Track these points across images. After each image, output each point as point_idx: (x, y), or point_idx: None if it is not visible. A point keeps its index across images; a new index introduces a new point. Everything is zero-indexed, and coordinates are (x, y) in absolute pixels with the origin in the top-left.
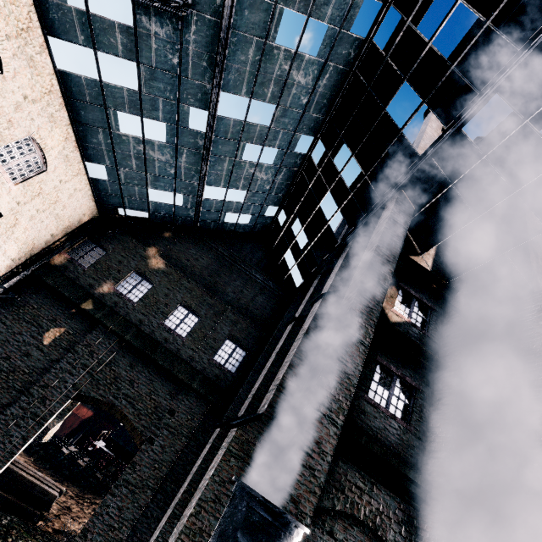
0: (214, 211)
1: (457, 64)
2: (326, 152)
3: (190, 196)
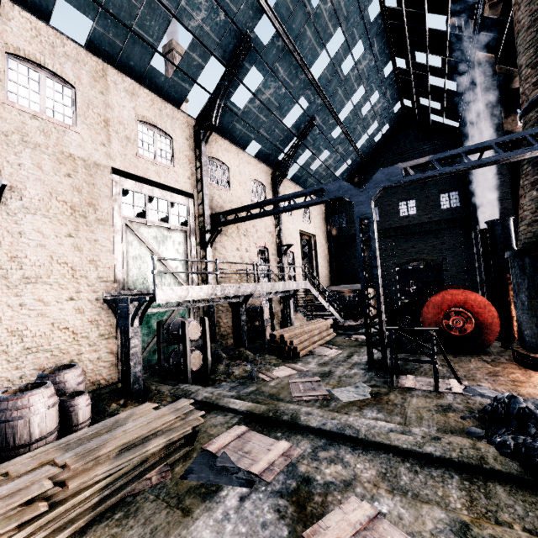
0: (367, 146)
1: None
2: (406, 61)
3: (352, 155)
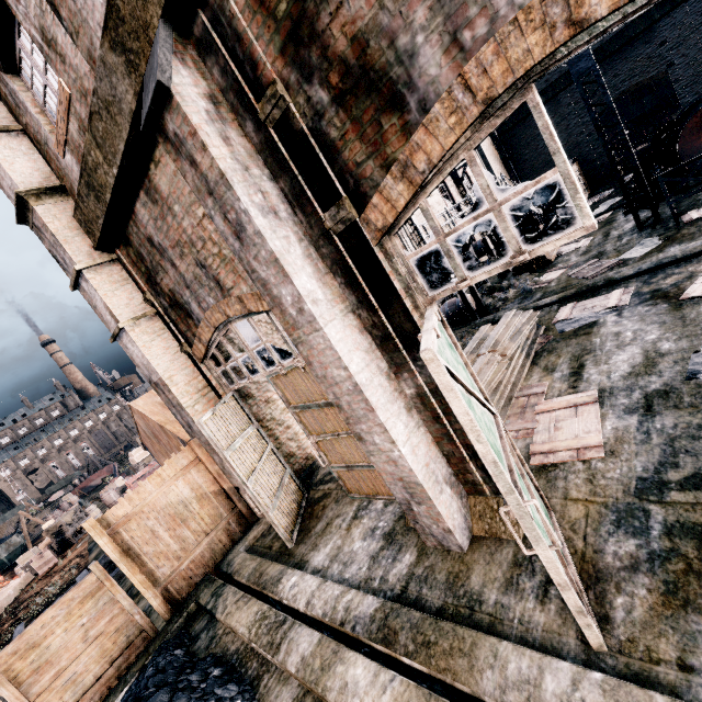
0: None
1: None
2: None
3: None
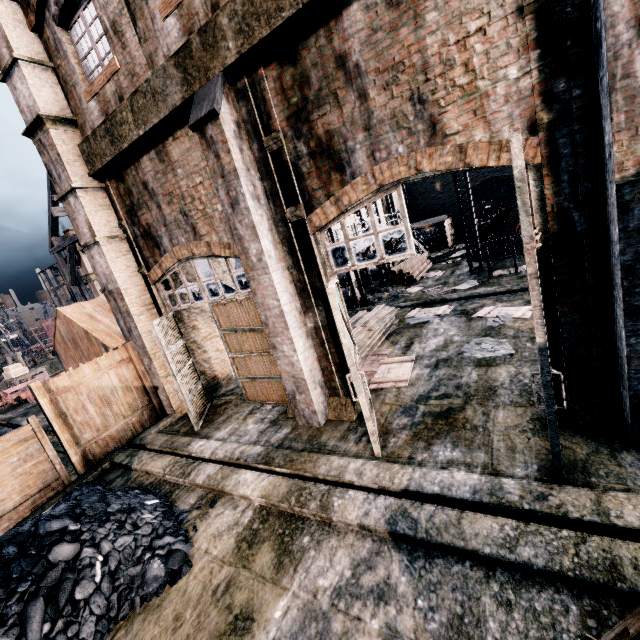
0: None
1: None
2: None
3: None
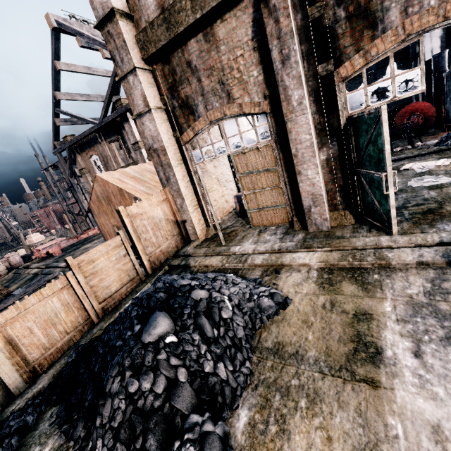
0: None
1: None
2: None
3: None
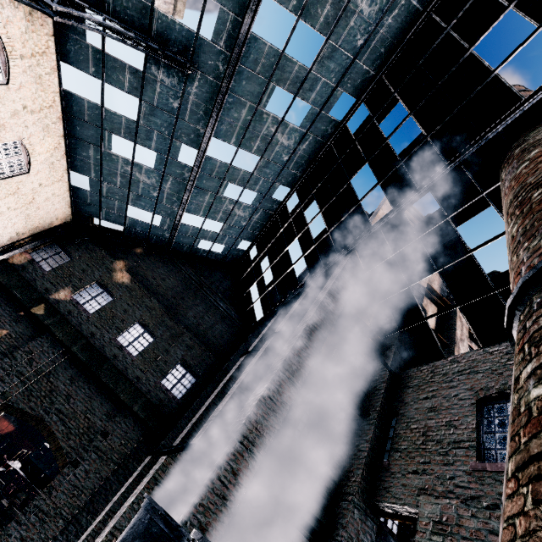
0: (190, 236)
1: (405, 161)
2: (299, 204)
3: (169, 219)
